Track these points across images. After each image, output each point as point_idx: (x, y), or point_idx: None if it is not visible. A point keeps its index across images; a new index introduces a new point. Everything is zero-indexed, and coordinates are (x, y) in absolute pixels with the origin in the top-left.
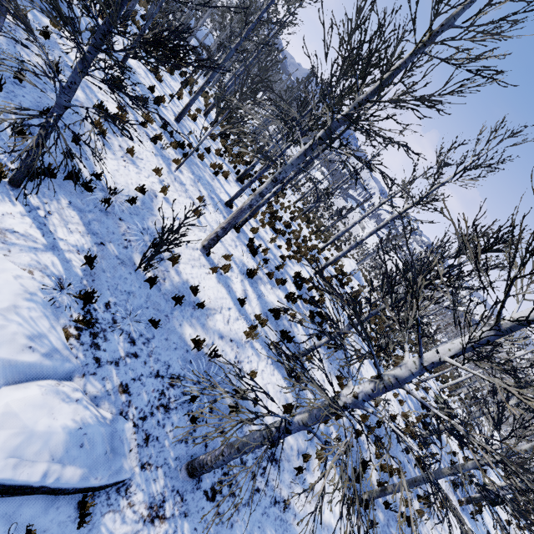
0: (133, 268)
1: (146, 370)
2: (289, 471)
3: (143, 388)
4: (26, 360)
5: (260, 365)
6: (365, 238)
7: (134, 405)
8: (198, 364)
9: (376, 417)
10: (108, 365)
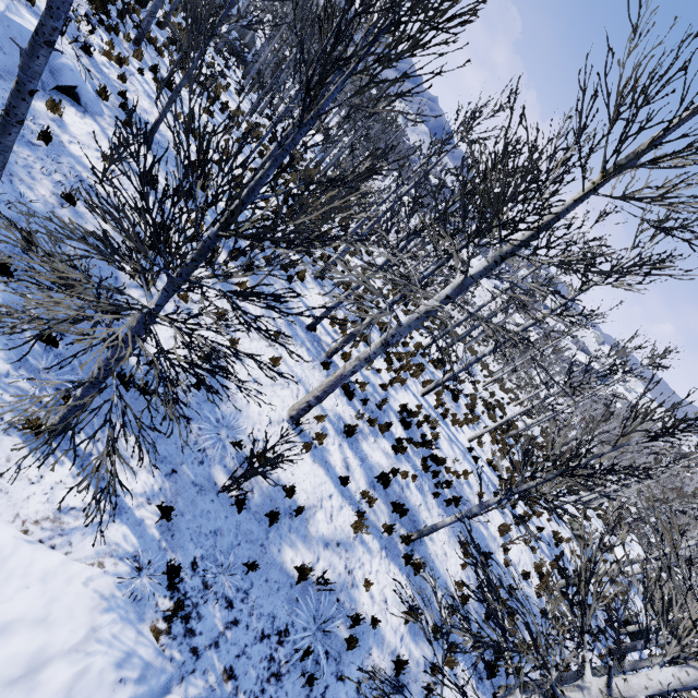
0: (214, 491)
1: (249, 636)
2: (418, 694)
3: (249, 662)
4: None
5: (374, 565)
6: (488, 352)
7: (243, 690)
8: (305, 598)
9: (507, 581)
10: (207, 650)
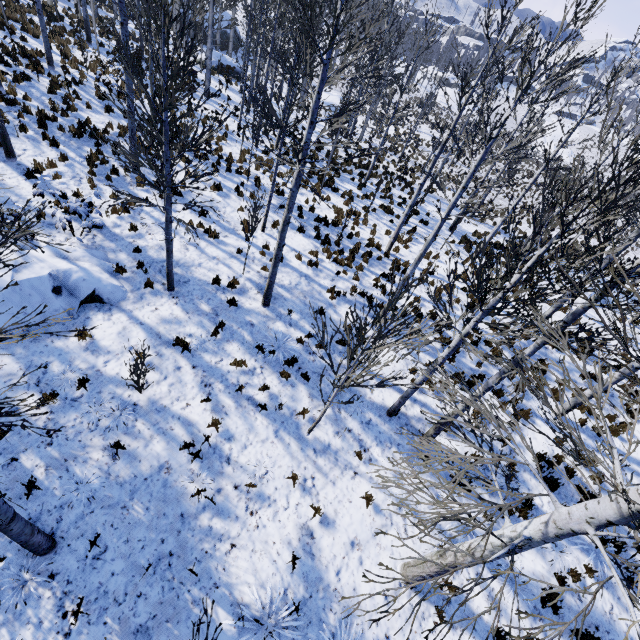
0: None
1: None
2: None
3: None
4: None
5: None
6: None
7: None
8: None
9: None
10: None
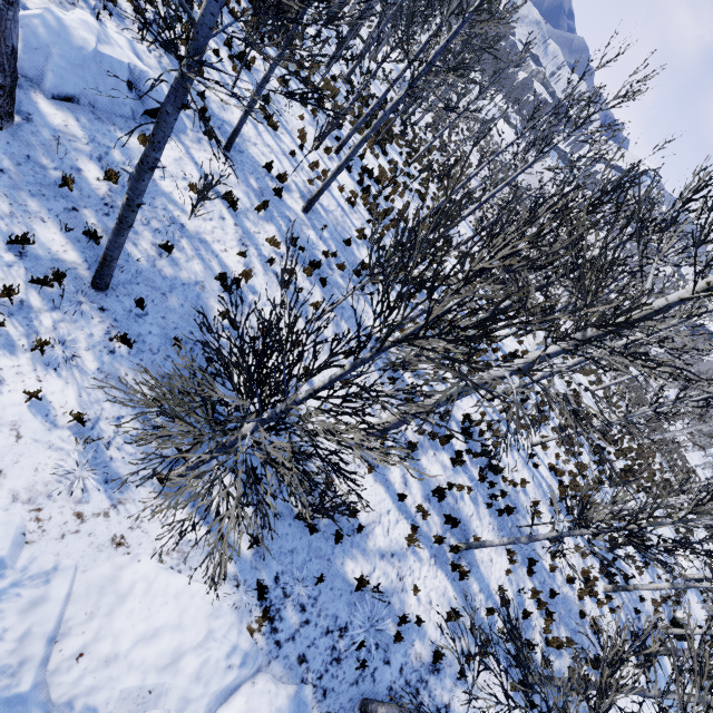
0: (291, 516)
1: (317, 631)
2: (451, 676)
3: (317, 651)
4: (229, 680)
5: (423, 571)
6: (565, 369)
7: (312, 670)
8: (362, 602)
9: (550, 584)
10: (287, 642)
